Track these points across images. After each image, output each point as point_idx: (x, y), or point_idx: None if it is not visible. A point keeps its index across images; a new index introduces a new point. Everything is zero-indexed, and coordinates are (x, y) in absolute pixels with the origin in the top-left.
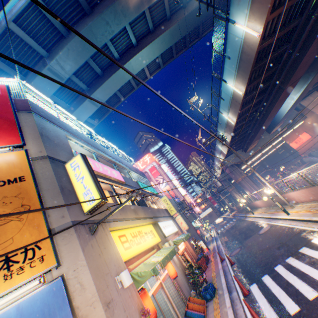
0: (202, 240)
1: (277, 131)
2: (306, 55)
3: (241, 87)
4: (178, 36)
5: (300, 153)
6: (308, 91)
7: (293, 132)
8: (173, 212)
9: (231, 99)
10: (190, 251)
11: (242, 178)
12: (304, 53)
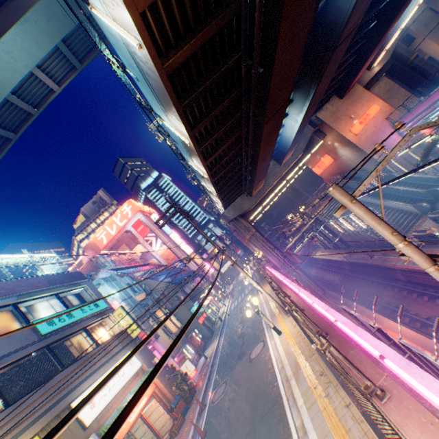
0: (197, 348)
1: (290, 161)
2: (277, 72)
3: (183, 132)
4: (83, 3)
5: (326, 180)
6: (326, 97)
7: (314, 154)
8: (135, 333)
9: (185, 145)
10: (163, 393)
11: (251, 235)
12: (271, 70)
